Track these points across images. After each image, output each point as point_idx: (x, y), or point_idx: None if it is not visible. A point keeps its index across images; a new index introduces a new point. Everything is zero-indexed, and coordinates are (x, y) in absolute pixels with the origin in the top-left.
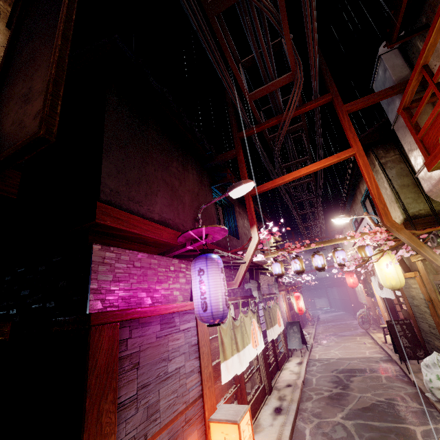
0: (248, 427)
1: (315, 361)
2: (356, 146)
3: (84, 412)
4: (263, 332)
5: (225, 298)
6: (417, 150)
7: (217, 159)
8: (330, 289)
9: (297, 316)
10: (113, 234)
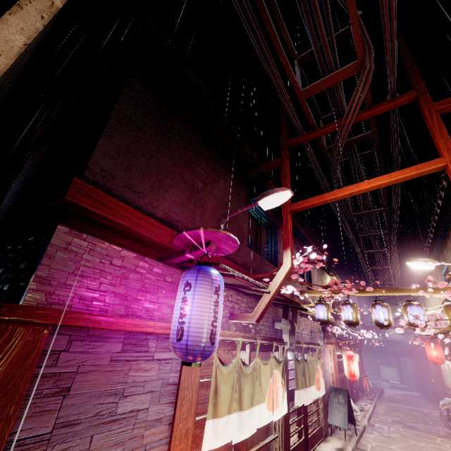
0: None
1: None
2: (449, 154)
3: None
4: (292, 391)
5: (211, 329)
6: None
7: (259, 168)
8: (403, 358)
9: (350, 382)
10: (98, 222)
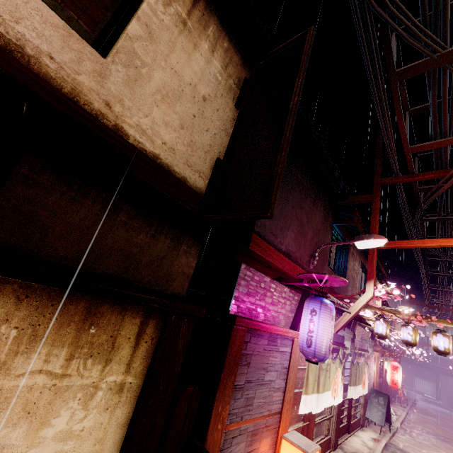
0: None
1: (396, 449)
2: None
3: (220, 380)
4: (343, 385)
5: (329, 344)
6: None
7: (348, 199)
8: (444, 376)
9: (385, 387)
10: (252, 256)
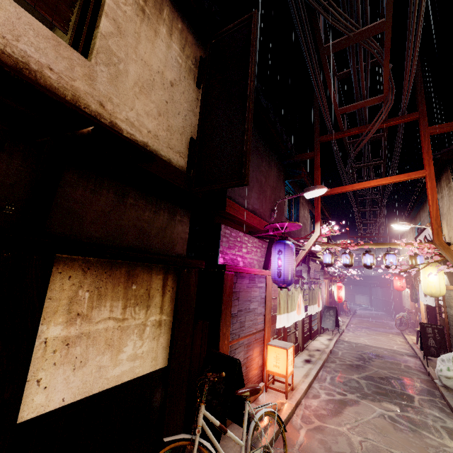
0: (291, 355)
1: (343, 342)
2: (429, 169)
3: (221, 311)
4: (304, 307)
5: (293, 272)
6: None
7: (295, 158)
8: (374, 288)
9: (334, 305)
10: (227, 218)
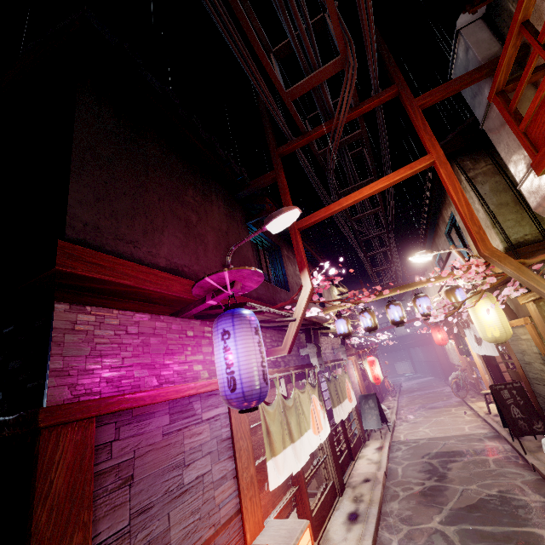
0: None
1: (399, 445)
2: (435, 151)
3: None
4: (329, 411)
5: (262, 370)
6: (518, 152)
7: (251, 185)
8: (413, 350)
9: (373, 387)
10: (94, 289)
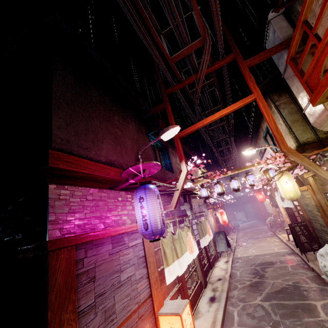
0: (189, 316)
1: (238, 259)
2: (256, 92)
3: (47, 323)
4: (197, 241)
5: (162, 218)
6: (303, 91)
7: (150, 112)
8: (245, 205)
9: (222, 227)
10: (67, 175)
